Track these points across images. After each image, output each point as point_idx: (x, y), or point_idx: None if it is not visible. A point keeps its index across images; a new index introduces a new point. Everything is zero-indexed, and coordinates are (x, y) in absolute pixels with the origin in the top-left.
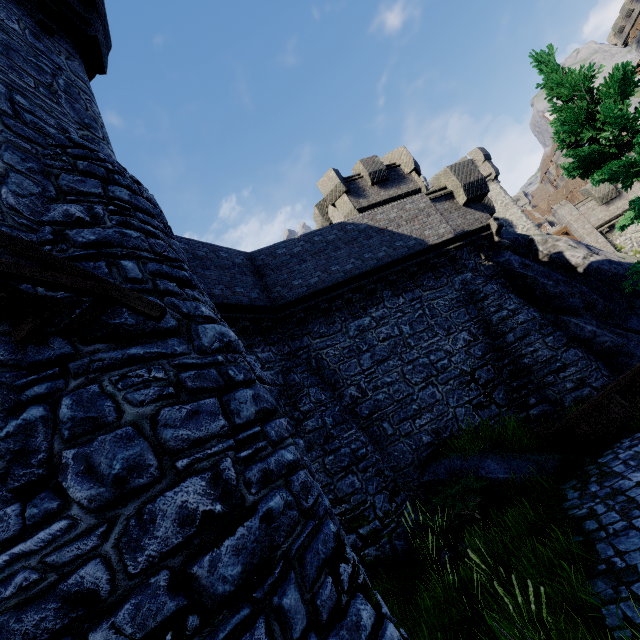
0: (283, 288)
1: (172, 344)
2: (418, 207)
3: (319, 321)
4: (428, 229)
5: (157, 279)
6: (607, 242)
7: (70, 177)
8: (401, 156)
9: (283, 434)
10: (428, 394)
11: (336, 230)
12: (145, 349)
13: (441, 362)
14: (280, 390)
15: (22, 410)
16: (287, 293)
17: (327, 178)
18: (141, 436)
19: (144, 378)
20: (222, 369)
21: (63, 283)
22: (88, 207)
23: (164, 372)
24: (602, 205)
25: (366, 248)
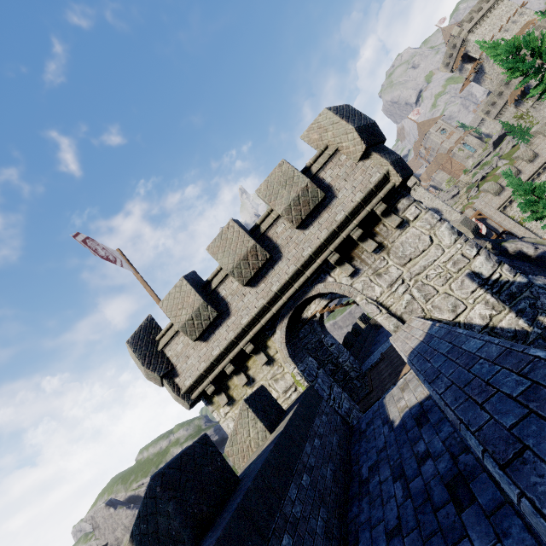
0: None
1: None
2: None
3: None
4: None
5: None
6: (505, 216)
7: None
8: None
9: None
10: None
11: None
12: None
13: None
14: None
15: None
16: None
17: None
18: None
19: None
20: None
21: None
22: None
23: None
24: (496, 196)
25: None
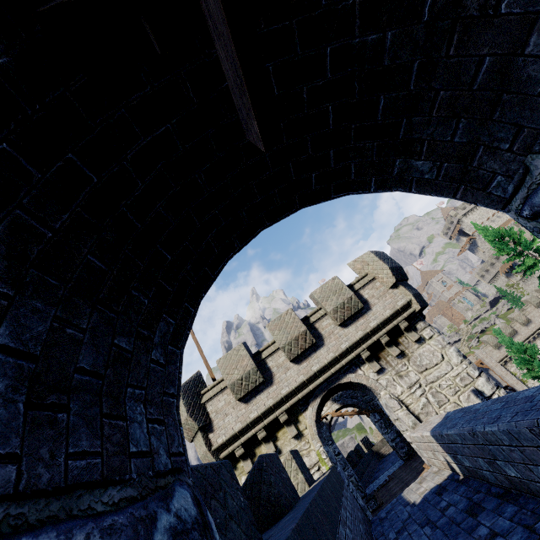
0: None
1: None
2: None
3: None
4: None
5: None
6: (507, 371)
7: None
8: None
9: None
10: None
11: None
12: None
13: None
14: None
15: None
16: None
17: None
18: None
19: None
20: None
21: None
22: None
23: None
24: (496, 349)
25: None
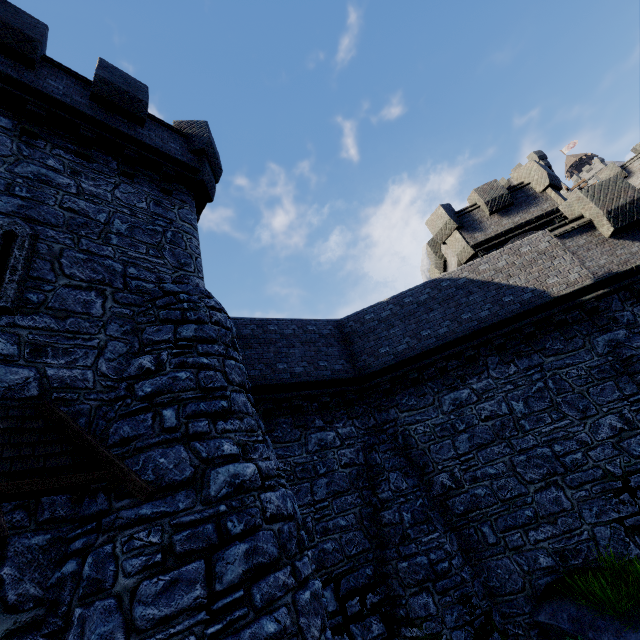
0: (369, 356)
1: (178, 500)
2: (537, 248)
3: (408, 392)
4: (551, 276)
5: (191, 421)
6: None
7: (151, 329)
8: (530, 173)
9: (274, 594)
10: (549, 498)
11: (429, 288)
12: (153, 508)
13: (571, 456)
14: (359, 470)
15: (66, 561)
16: (373, 362)
17: (435, 216)
18: (119, 610)
19: (142, 543)
20: (222, 520)
21: (77, 483)
22: (157, 355)
23: (161, 534)
24: None
25: (464, 307)
